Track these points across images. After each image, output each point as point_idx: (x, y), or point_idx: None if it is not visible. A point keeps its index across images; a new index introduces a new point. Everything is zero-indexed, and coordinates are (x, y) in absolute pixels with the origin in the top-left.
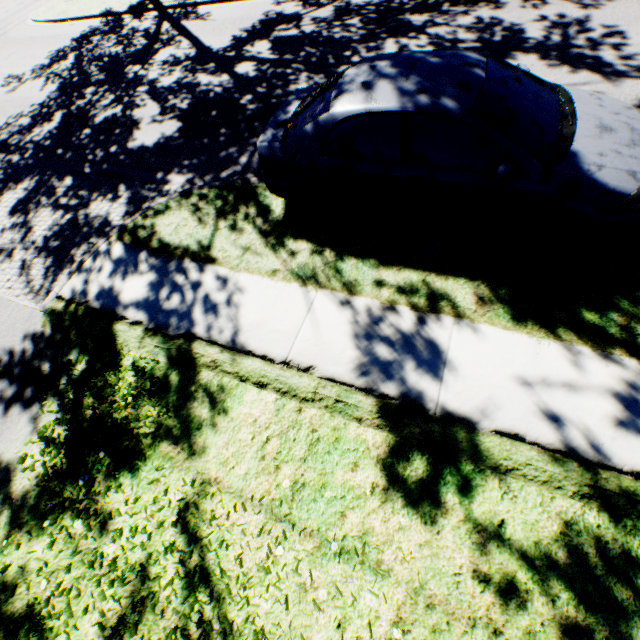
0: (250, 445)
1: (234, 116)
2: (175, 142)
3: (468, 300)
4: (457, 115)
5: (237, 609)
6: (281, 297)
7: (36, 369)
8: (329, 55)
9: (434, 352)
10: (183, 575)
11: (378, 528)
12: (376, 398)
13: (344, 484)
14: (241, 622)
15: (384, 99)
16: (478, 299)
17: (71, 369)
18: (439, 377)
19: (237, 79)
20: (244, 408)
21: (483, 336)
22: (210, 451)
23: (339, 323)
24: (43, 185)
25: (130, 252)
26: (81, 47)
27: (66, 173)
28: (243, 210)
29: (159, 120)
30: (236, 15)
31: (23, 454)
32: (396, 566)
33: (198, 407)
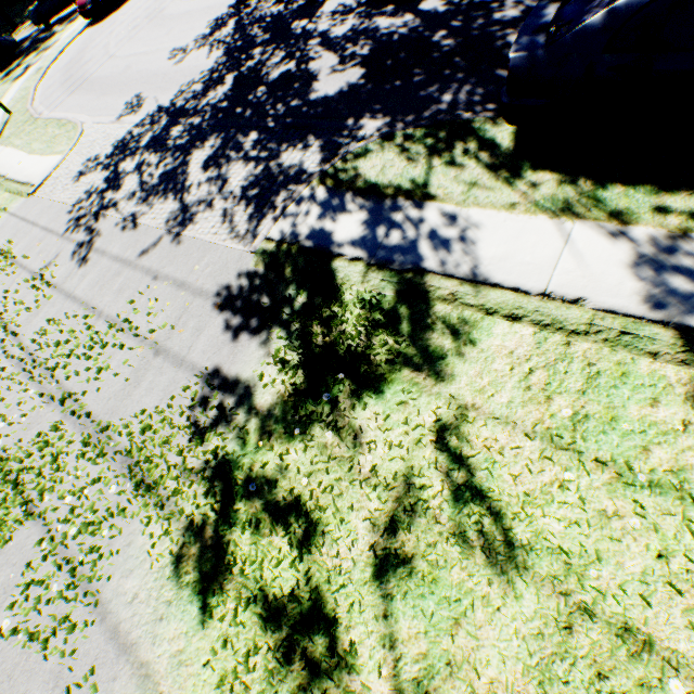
0: (509, 376)
1: (427, 55)
2: (361, 89)
3: None
4: None
5: (526, 524)
6: (526, 230)
7: (256, 302)
8: None
9: None
10: (451, 489)
11: None
12: (679, 331)
13: (641, 419)
14: (529, 538)
15: None
16: None
17: (291, 303)
18: None
19: (424, 17)
20: (494, 340)
21: None
22: (460, 379)
23: (610, 254)
24: (228, 142)
25: (334, 195)
26: (239, 12)
27: (249, 129)
28: (460, 146)
29: (338, 70)
30: None
31: (260, 373)
32: None
33: (438, 338)
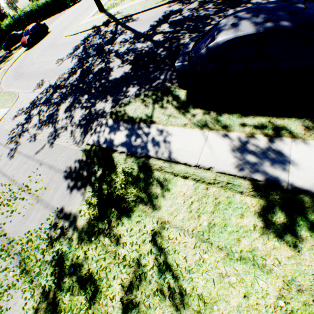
0: (183, 205)
1: (155, 59)
2: (129, 74)
3: (298, 129)
4: (291, 28)
5: (187, 283)
6: (190, 136)
7: (81, 174)
8: (199, 23)
9: (281, 157)
10: (157, 265)
11: (260, 247)
12: (250, 181)
13: (237, 224)
14: (189, 290)
15: (245, 29)
16: (305, 128)
17: (95, 174)
18: (287, 169)
19: (154, 43)
20: (177, 188)
21: (311, 147)
22: (163, 208)
23: (223, 146)
24: (76, 100)
25: (115, 122)
26: (85, 43)
27: (84, 94)
28: (165, 99)
29: (121, 66)
30: (150, 16)
31: (80, 209)
32: (274, 268)
33: (155, 188)
